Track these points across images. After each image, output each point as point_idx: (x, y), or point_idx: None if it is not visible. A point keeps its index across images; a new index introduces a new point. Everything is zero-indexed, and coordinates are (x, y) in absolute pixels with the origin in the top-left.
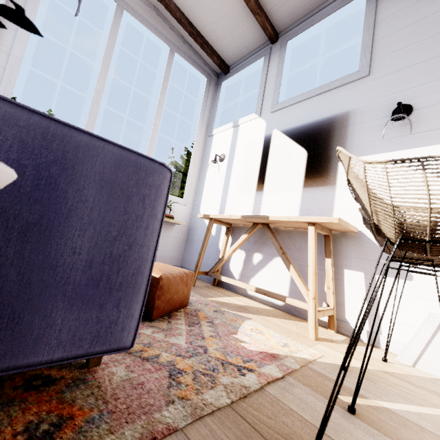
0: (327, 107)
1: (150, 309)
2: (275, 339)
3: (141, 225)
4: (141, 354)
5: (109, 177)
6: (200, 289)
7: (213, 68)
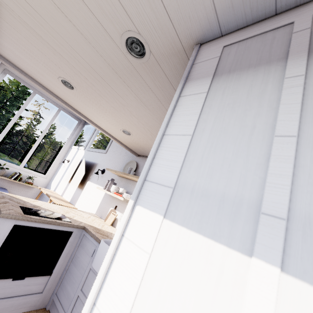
0: (96, 158)
1: None
2: None
3: None
4: None
5: None
6: None
7: None
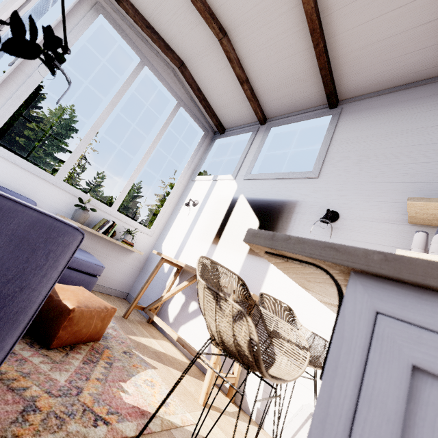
0: (284, 191)
1: (52, 338)
2: (161, 396)
3: (39, 273)
4: (12, 383)
5: (21, 233)
6: (130, 324)
7: (212, 126)
